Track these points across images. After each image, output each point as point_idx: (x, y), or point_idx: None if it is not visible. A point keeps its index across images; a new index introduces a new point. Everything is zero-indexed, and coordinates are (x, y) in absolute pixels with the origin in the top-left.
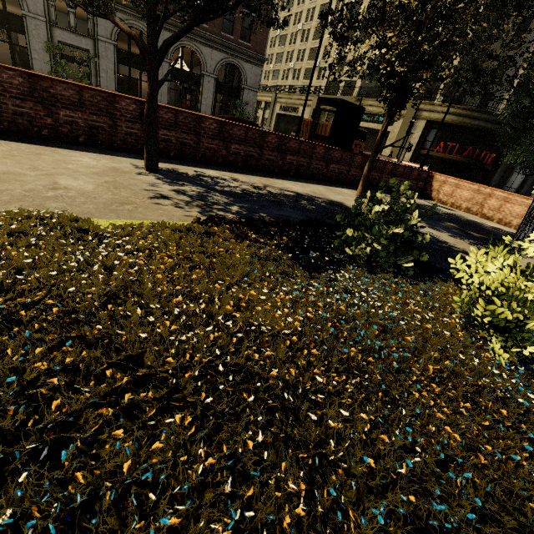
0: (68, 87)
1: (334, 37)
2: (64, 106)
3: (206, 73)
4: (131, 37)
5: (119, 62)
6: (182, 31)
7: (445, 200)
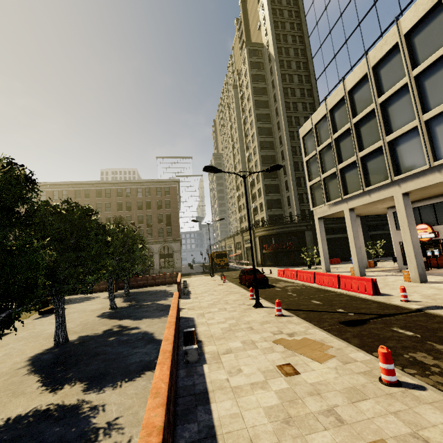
0: None
1: None
2: None
3: (154, 253)
4: None
5: None
6: None
7: None
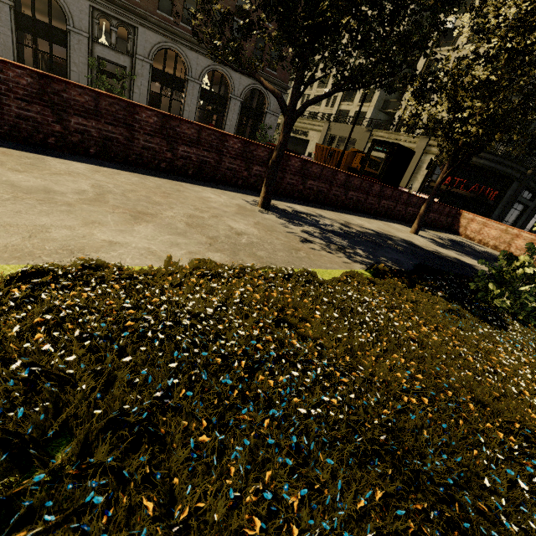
0: (191, 126)
1: (416, 97)
2: (184, 142)
3: (233, 96)
4: (273, 94)
5: (153, 80)
6: (325, 95)
7: (472, 236)
